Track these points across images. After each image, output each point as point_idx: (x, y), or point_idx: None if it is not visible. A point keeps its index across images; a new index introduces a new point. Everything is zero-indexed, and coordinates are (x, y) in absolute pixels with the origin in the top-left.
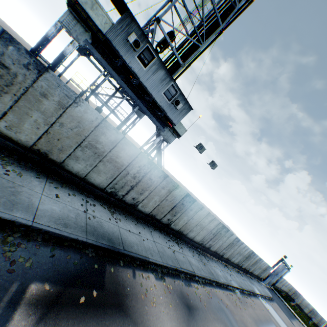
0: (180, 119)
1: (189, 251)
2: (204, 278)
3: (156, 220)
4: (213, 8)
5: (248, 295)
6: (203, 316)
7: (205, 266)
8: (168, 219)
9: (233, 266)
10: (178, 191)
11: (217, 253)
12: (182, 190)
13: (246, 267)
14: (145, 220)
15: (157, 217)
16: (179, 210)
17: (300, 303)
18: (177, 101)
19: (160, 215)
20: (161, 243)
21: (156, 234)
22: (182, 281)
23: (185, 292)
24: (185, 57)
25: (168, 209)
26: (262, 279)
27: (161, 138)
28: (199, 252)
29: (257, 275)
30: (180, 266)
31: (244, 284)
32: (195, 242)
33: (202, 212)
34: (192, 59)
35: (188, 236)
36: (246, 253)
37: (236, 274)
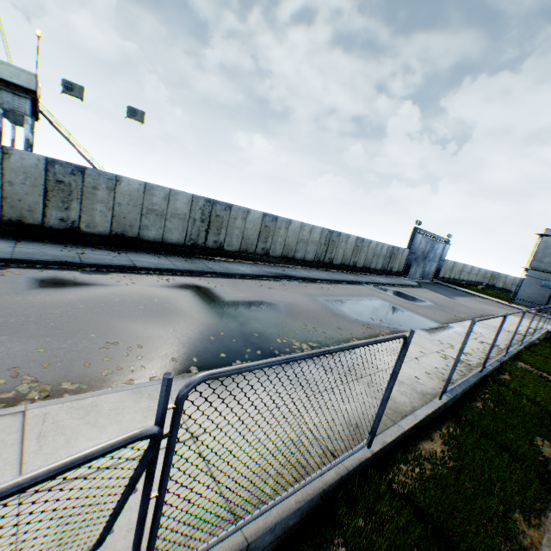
0: None
1: (155, 256)
2: (171, 271)
3: (34, 228)
4: None
5: (327, 284)
6: (100, 289)
7: (193, 264)
8: (62, 219)
9: (313, 268)
10: (18, 159)
11: (252, 253)
12: (28, 155)
13: (345, 263)
14: (8, 234)
15: (31, 222)
16: (67, 195)
17: (503, 285)
18: None
19: (33, 216)
20: (44, 249)
21: (37, 244)
22: (77, 272)
23: (70, 277)
24: None
25: (38, 201)
26: (402, 273)
27: (1, 112)
28: (194, 257)
29: (384, 270)
30: (83, 261)
31: (325, 276)
32: (178, 246)
33: (127, 186)
34: None
35: (147, 240)
36: (317, 238)
37: (310, 272)
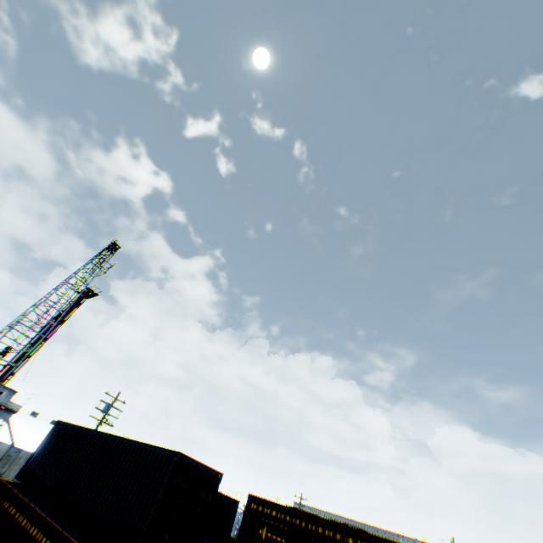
0: (9, 401)
1: None
2: None
3: None
4: (51, 319)
5: None
6: None
7: None
8: None
9: None
10: (2, 445)
11: None
12: (7, 444)
13: None
14: None
15: None
16: (9, 460)
17: None
18: (2, 392)
19: None
20: None
21: None
22: None
23: None
24: (29, 355)
25: None
26: None
27: None
28: None
29: None
30: None
31: None
32: None
33: None
34: (29, 357)
35: None
36: None
37: None
